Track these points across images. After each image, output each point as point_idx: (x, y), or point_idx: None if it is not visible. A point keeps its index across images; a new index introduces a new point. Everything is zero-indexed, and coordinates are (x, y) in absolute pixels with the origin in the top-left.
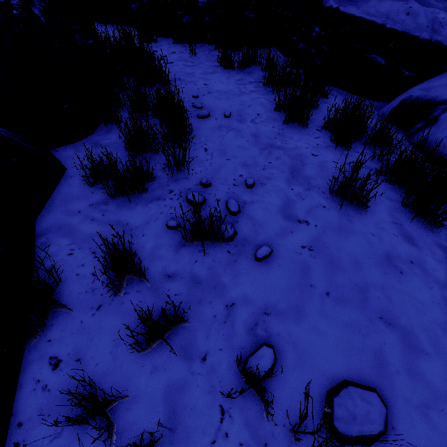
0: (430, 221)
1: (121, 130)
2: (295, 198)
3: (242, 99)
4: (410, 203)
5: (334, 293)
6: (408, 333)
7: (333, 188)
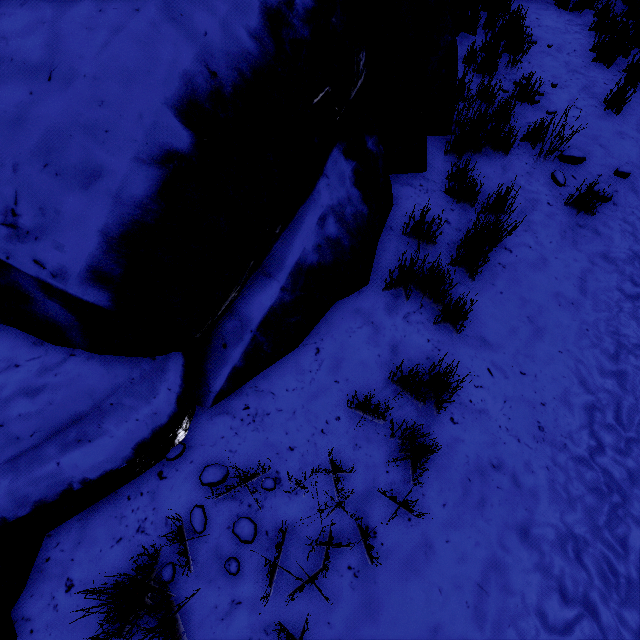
0: None
1: (487, 34)
2: (579, 99)
3: (565, 37)
4: None
5: (581, 133)
6: (610, 152)
7: (607, 98)
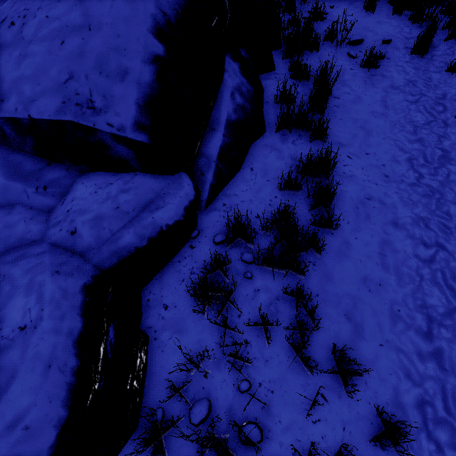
0: (400, 12)
1: None
2: (349, 11)
3: None
4: (395, 8)
5: (357, 28)
6: (376, 33)
7: (365, 5)
